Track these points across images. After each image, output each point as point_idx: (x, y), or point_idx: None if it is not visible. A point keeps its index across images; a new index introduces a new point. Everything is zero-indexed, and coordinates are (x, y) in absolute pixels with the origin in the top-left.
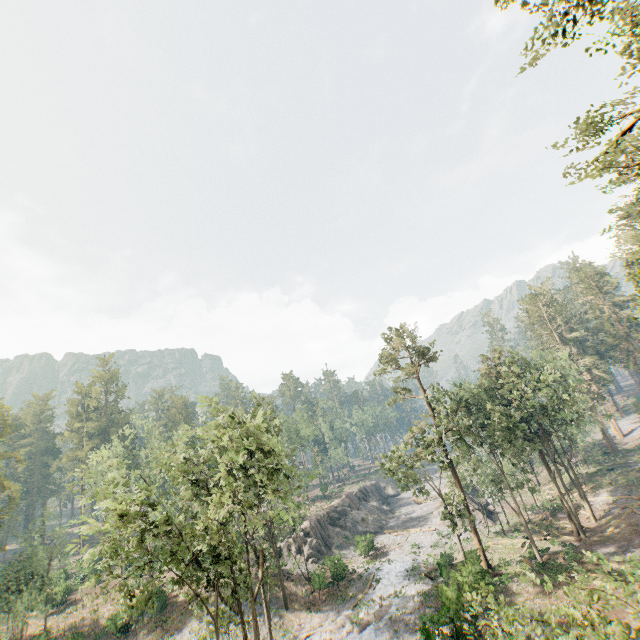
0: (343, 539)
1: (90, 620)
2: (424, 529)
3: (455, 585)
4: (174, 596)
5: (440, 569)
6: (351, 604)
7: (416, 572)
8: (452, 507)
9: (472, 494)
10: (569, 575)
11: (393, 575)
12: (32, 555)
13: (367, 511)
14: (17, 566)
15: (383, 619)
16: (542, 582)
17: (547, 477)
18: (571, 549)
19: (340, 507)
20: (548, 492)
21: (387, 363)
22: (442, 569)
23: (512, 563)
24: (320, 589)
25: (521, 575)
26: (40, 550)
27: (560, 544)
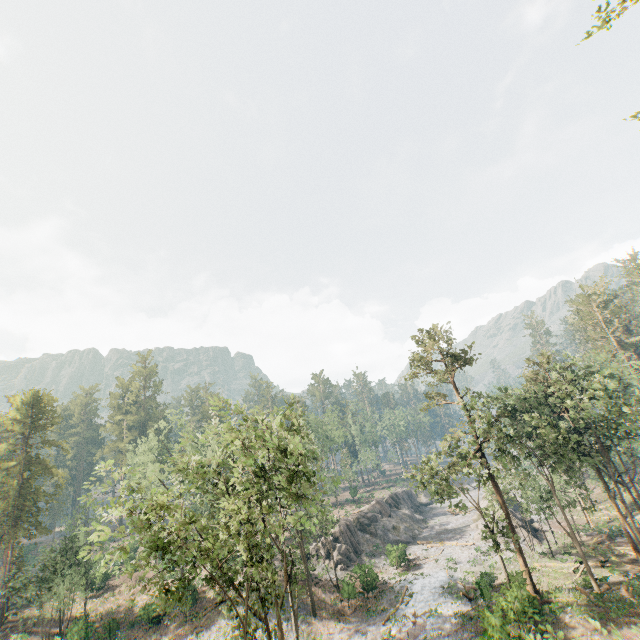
0: (373, 547)
1: (125, 607)
2: (460, 543)
3: (499, 611)
4: (204, 591)
5: (480, 590)
6: (382, 618)
7: (453, 590)
8: (495, 524)
9: (514, 508)
10: (634, 611)
11: (427, 590)
12: (74, 540)
13: (398, 519)
14: (60, 550)
15: (417, 638)
16: (601, 616)
17: (601, 495)
18: (635, 580)
19: (370, 513)
20: (603, 512)
21: (423, 365)
22: (482, 590)
23: (563, 590)
24: (349, 599)
25: (575, 605)
26: (81, 536)
27: (621, 573)
